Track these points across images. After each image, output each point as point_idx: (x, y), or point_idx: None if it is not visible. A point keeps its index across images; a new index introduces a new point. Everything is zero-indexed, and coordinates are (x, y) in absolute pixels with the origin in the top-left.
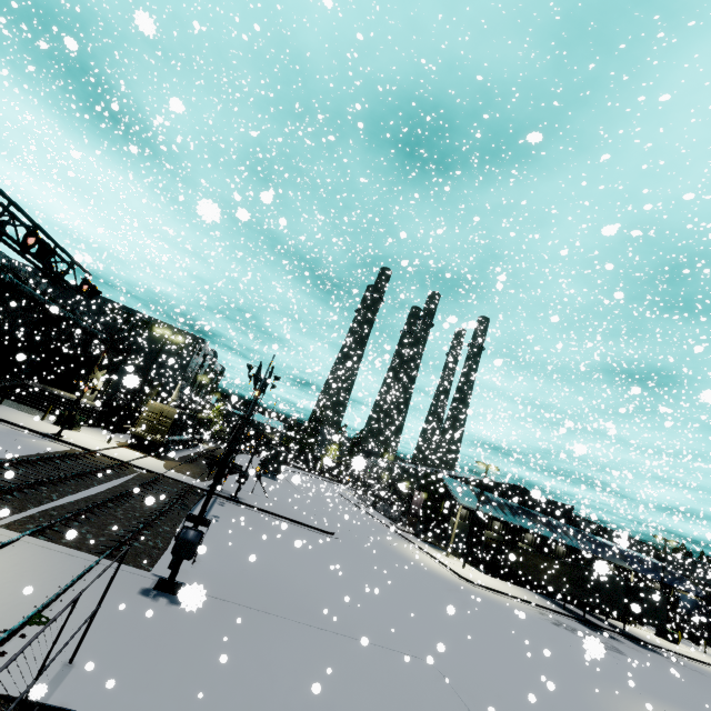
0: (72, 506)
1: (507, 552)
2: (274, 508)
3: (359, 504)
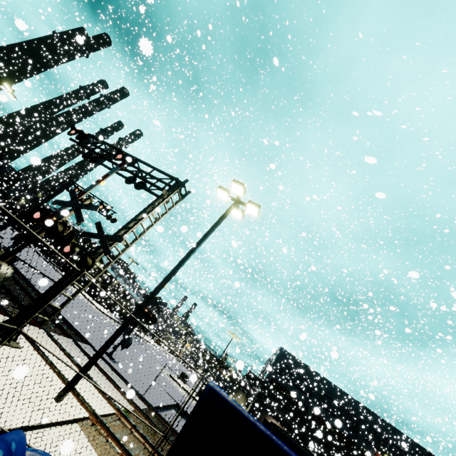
0: (20, 295)
1: (106, 292)
2: (24, 257)
3: (11, 227)
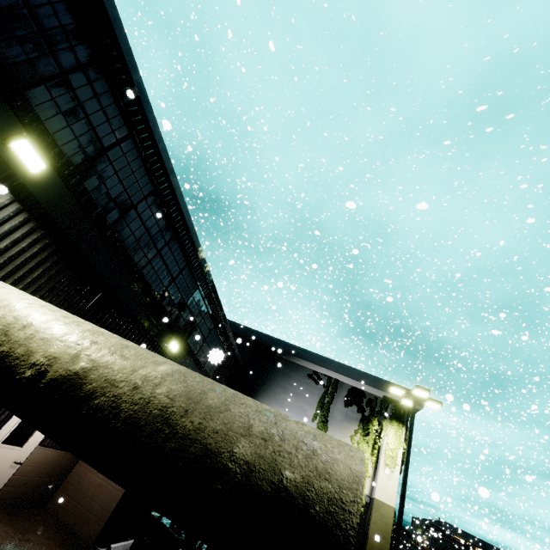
0: None
1: None
2: None
3: None
